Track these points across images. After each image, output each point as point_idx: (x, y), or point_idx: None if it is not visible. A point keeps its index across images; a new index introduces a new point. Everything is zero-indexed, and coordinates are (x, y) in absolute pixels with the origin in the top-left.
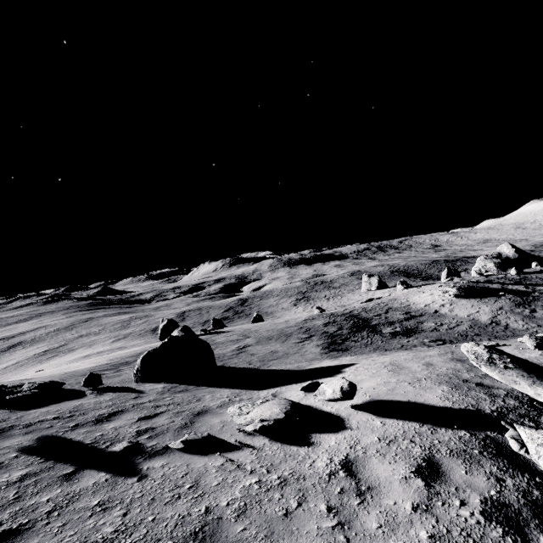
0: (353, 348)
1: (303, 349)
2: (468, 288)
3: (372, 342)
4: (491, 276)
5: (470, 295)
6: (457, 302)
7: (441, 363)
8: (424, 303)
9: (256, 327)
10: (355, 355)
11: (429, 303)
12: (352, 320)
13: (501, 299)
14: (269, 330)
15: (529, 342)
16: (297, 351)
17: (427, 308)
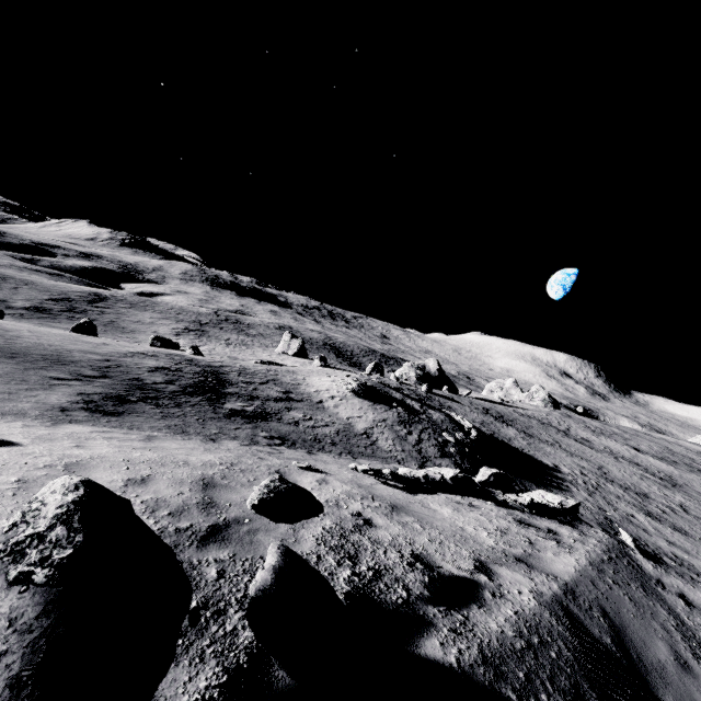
0: (134, 415)
1: (38, 390)
2: (369, 388)
3: (183, 414)
4: (406, 385)
5: (368, 396)
6: (350, 399)
7: (167, 484)
8: (318, 388)
9: (32, 332)
10: (110, 428)
11: (323, 390)
12: (205, 376)
13: (392, 410)
14: (41, 344)
15: (254, 494)
16: (15, 391)
17: (315, 394)
